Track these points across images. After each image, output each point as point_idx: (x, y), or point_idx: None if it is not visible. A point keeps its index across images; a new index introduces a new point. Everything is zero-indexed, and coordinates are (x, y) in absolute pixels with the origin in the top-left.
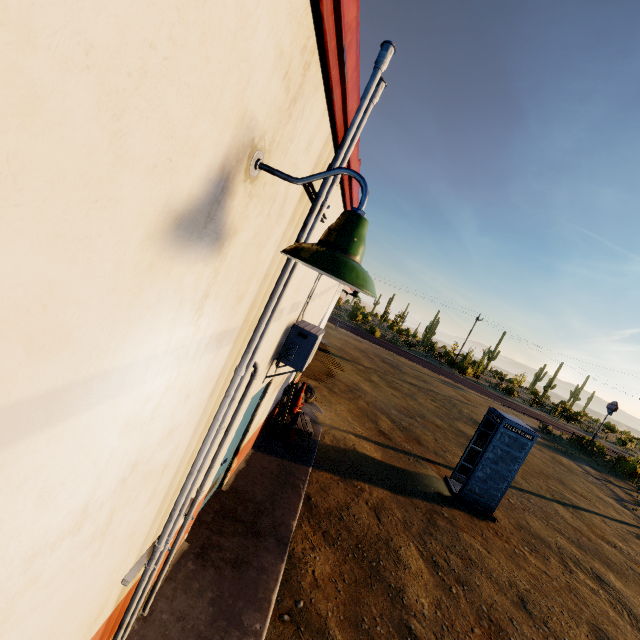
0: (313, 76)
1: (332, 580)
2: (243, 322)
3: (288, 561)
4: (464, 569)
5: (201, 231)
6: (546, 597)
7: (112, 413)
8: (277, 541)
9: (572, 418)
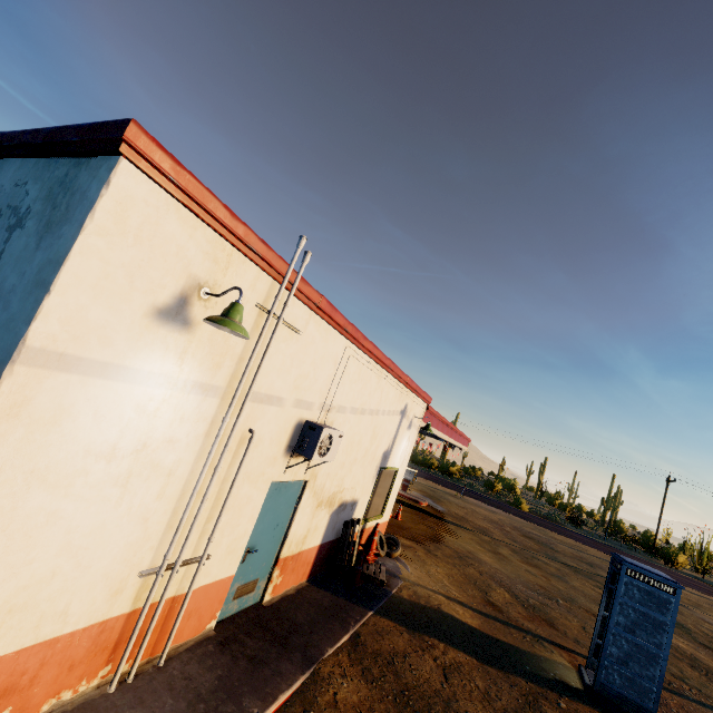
0: (238, 258)
1: (356, 709)
2: (227, 386)
3: (310, 677)
4: None
5: (174, 318)
6: None
7: (130, 393)
8: (304, 657)
9: None
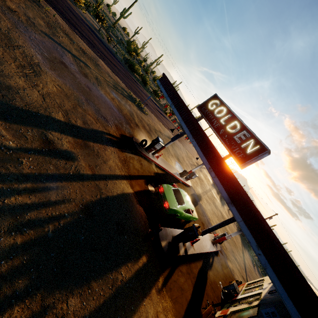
0: None
1: None
2: None
3: None
4: None
5: None
6: None
7: None
8: None
9: None
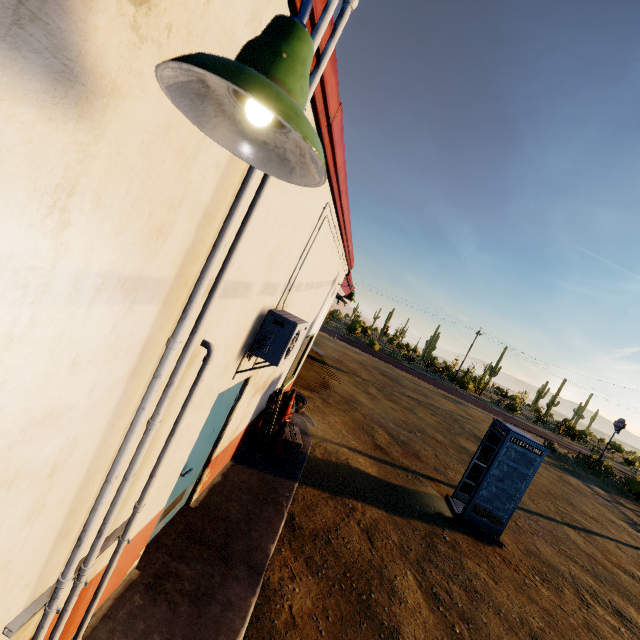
0: None
1: (313, 617)
2: (176, 276)
3: (261, 594)
4: (469, 603)
5: (7, 27)
6: (563, 637)
7: None
8: (250, 569)
9: (577, 436)
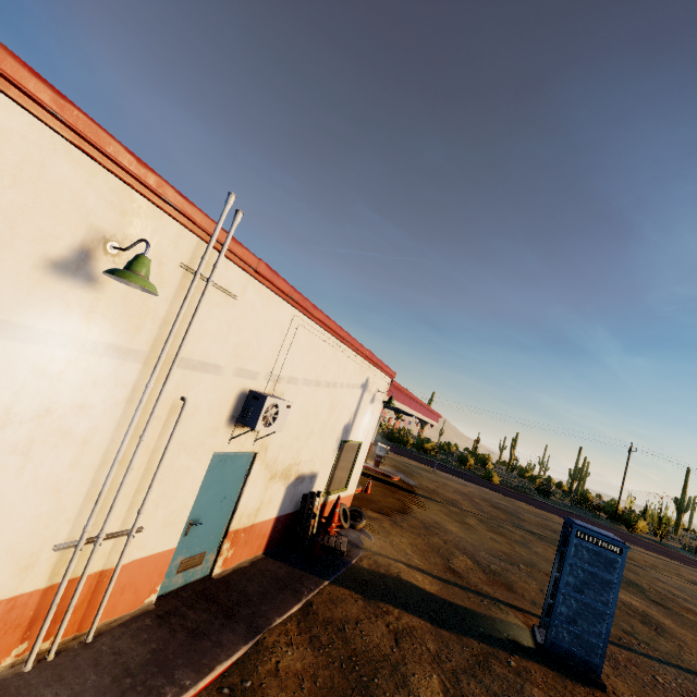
0: (153, 212)
1: (299, 677)
2: (150, 351)
3: (253, 647)
4: None
5: (75, 273)
6: None
7: (23, 353)
8: (249, 627)
9: None
